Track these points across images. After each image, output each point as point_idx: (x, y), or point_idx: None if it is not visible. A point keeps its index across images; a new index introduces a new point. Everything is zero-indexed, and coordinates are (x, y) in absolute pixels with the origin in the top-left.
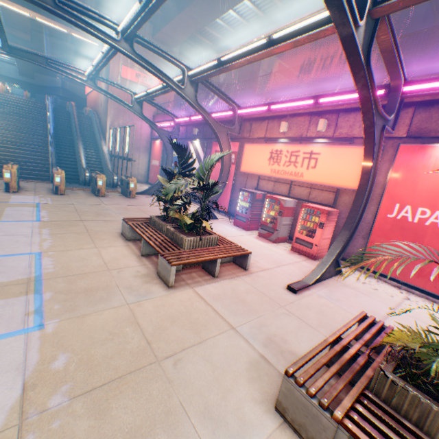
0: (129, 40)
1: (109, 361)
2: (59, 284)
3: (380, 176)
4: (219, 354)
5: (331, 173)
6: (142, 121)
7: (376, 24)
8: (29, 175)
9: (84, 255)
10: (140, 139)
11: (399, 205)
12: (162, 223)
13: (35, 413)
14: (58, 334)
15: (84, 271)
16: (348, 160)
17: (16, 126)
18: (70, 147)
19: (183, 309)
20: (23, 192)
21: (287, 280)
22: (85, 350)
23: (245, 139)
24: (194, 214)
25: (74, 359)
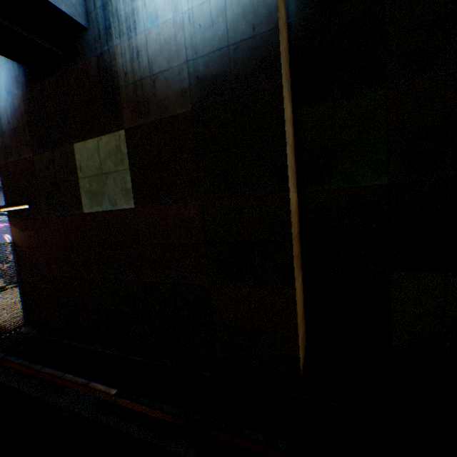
0: None
1: None
2: None
3: None
4: None
5: None
6: None
7: None
8: None
9: None
10: None
11: None
12: None
13: None
14: None
15: None
16: None
17: None
18: None
19: None
20: None
21: None
22: None
23: None
24: None
25: None
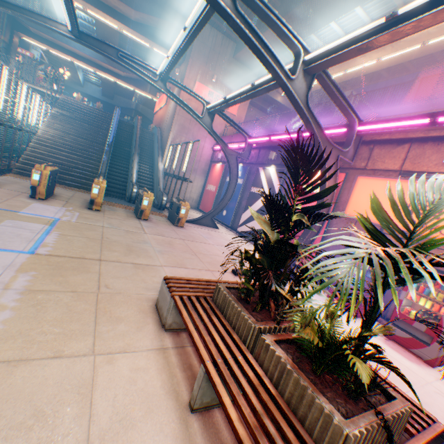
0: None
1: None
2: None
3: None
4: None
5: None
6: (205, 141)
7: None
8: (74, 182)
9: (47, 392)
10: (199, 160)
11: None
12: (246, 318)
13: None
14: None
15: None
16: None
17: (77, 131)
18: (126, 159)
19: None
20: (52, 200)
21: None
22: None
23: (357, 170)
24: (360, 335)
25: None
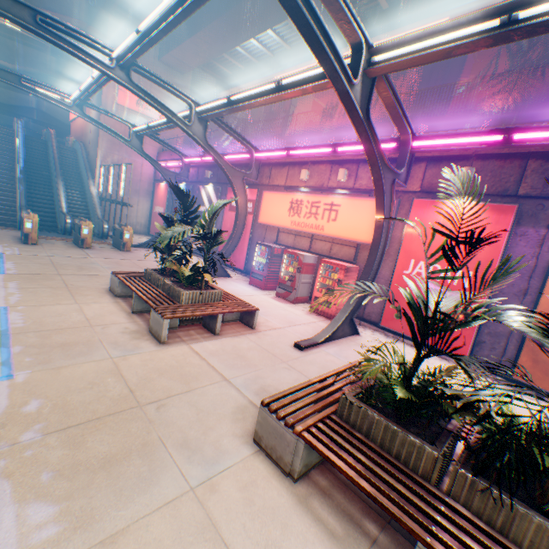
0: (125, 69)
1: (87, 406)
2: (30, 338)
3: (397, 231)
4: (207, 401)
5: (351, 226)
6: (143, 158)
7: (373, 82)
8: None
9: (62, 311)
10: (141, 180)
11: (414, 261)
12: (158, 277)
13: (6, 445)
14: (30, 383)
15: (61, 327)
16: (367, 213)
17: None
18: (47, 185)
19: (174, 363)
20: None
21: (297, 338)
22: (61, 396)
23: (265, 186)
24: (195, 265)
25: (48, 404)
